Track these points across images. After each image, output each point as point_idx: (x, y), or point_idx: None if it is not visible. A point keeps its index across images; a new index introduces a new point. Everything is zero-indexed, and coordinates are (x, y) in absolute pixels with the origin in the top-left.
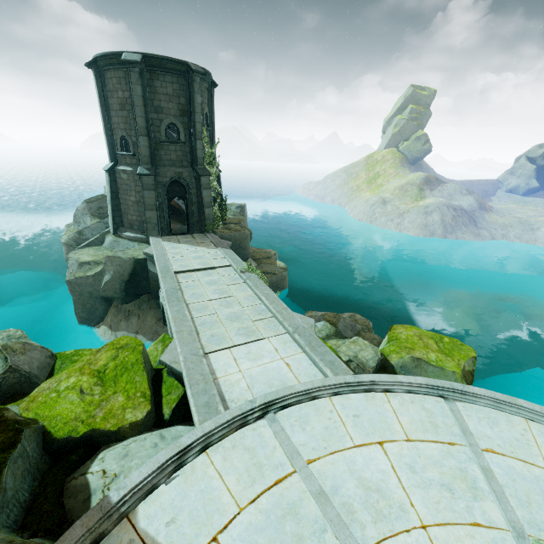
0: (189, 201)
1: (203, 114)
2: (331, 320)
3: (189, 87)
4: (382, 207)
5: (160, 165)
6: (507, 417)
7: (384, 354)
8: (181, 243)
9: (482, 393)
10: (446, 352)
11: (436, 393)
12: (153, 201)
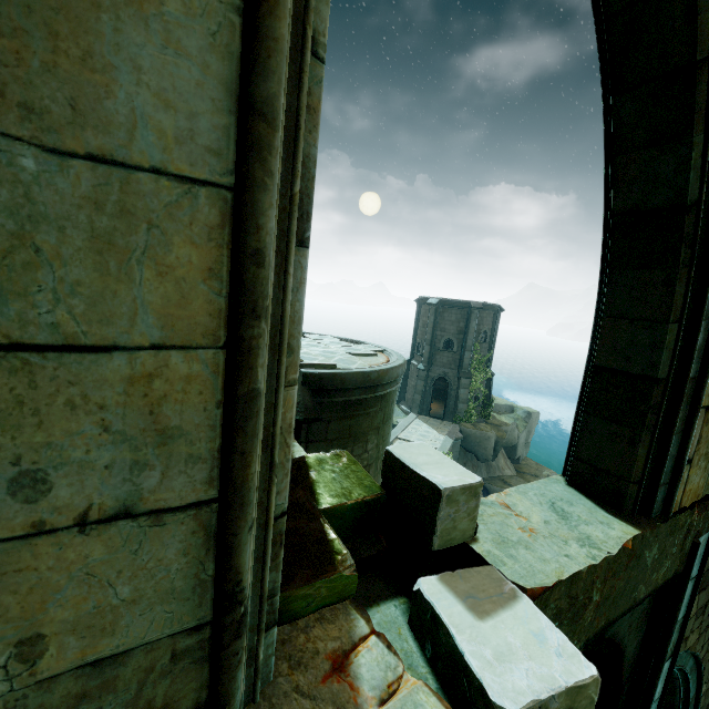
0: (449, 394)
1: (480, 332)
2: None
3: (468, 316)
4: None
5: (434, 364)
6: None
7: None
8: (426, 423)
9: None
10: None
11: None
12: (421, 388)
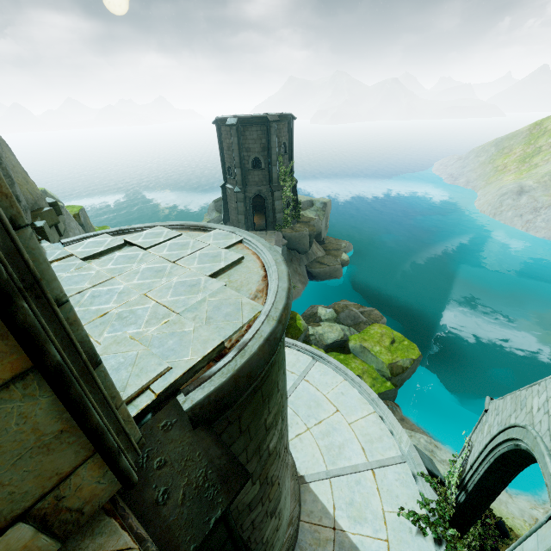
0: (267, 208)
1: (280, 145)
2: (337, 309)
3: (268, 131)
4: (515, 199)
5: (248, 185)
6: (335, 375)
7: (349, 339)
8: None
9: (333, 362)
10: (392, 349)
11: (311, 355)
12: (242, 209)
